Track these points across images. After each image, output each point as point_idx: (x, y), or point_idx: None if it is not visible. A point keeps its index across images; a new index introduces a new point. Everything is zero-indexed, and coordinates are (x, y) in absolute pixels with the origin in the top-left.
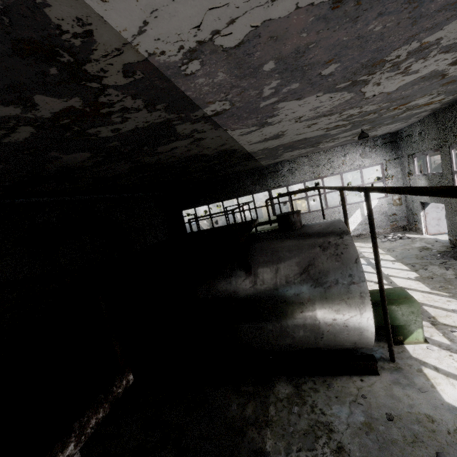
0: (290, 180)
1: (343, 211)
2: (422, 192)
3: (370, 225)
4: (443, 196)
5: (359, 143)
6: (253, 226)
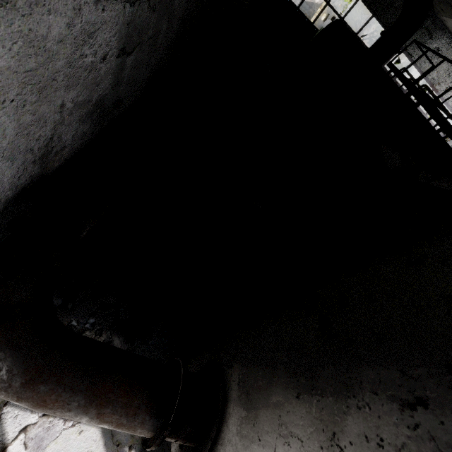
0: (422, 61)
1: None
2: None
3: None
4: None
5: None
6: None
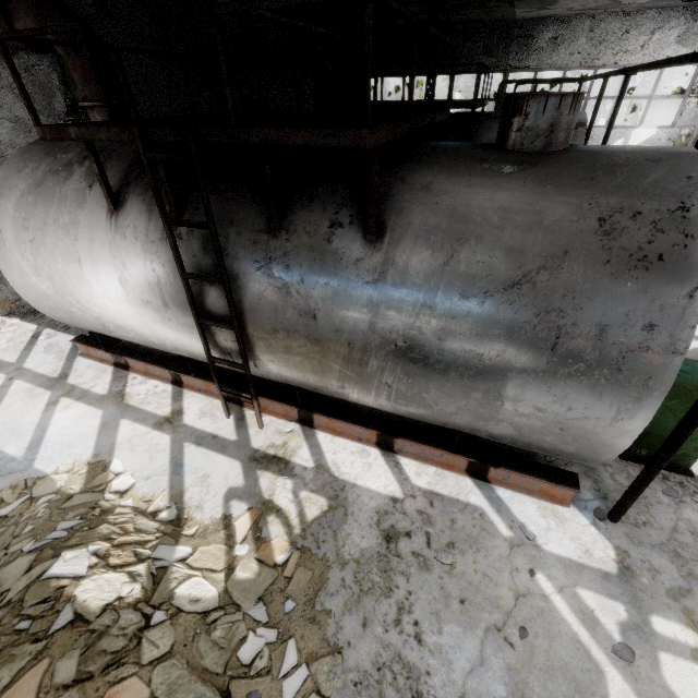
0: (547, 60)
1: (595, 109)
2: (654, 65)
3: (611, 119)
4: (661, 66)
5: (690, 10)
6: (484, 103)
